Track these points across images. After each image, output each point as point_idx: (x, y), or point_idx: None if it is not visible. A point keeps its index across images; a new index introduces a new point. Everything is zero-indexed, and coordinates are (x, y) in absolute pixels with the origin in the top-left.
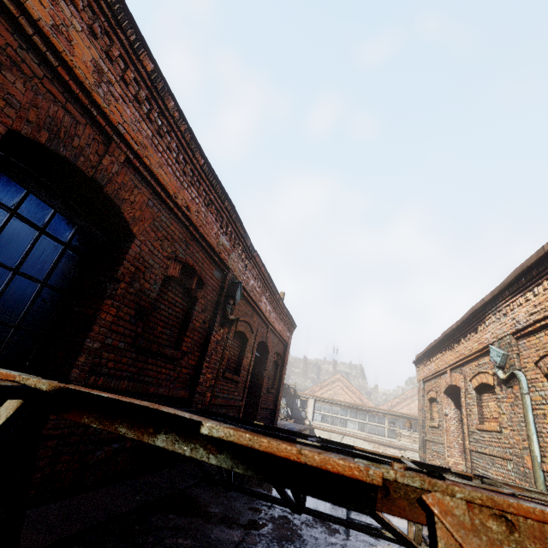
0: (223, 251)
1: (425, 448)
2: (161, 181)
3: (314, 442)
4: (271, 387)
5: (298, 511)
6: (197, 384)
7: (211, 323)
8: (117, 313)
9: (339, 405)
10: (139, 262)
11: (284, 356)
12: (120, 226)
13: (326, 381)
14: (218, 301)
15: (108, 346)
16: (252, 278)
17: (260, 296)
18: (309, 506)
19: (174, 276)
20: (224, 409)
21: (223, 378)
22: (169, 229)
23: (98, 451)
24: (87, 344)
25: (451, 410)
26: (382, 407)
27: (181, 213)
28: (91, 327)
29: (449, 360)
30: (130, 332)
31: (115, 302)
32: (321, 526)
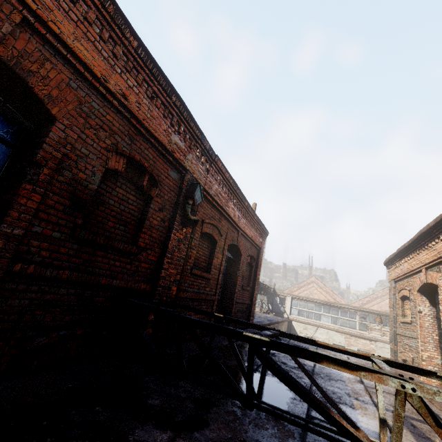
0: (176, 150)
1: (397, 341)
2: (81, 57)
3: (263, 336)
4: (246, 285)
5: (249, 407)
6: (159, 278)
7: (171, 222)
8: (45, 201)
9: (313, 302)
10: (67, 148)
11: (258, 259)
12: (38, 108)
13: (302, 283)
14: (177, 201)
15: (37, 234)
16: (215, 183)
17: (227, 202)
18: (265, 399)
19: (118, 170)
20: (196, 302)
21: (191, 275)
22: (104, 118)
23: (40, 337)
24: (4, 230)
25: (426, 307)
26: (353, 304)
27: (118, 102)
28: (6, 212)
29: (424, 259)
30: (67, 222)
31: (37, 188)
32: (273, 426)
